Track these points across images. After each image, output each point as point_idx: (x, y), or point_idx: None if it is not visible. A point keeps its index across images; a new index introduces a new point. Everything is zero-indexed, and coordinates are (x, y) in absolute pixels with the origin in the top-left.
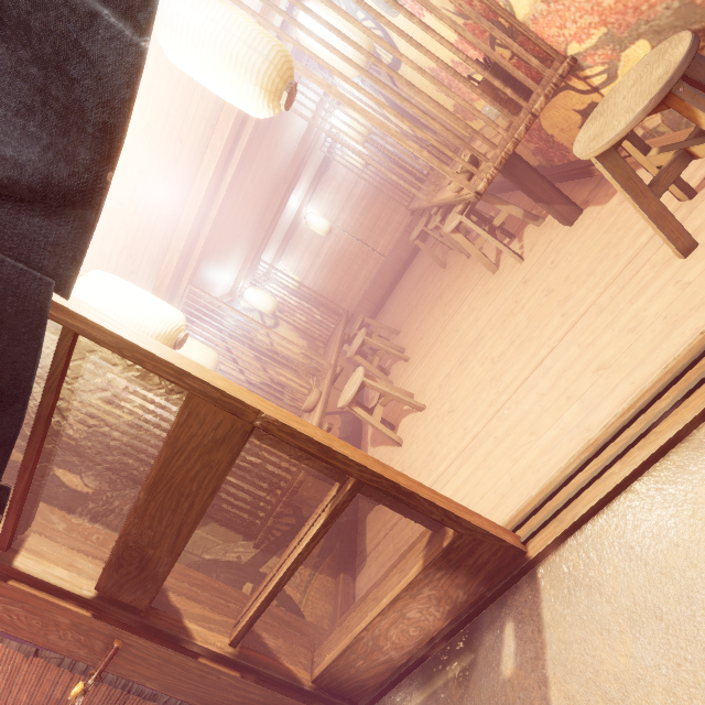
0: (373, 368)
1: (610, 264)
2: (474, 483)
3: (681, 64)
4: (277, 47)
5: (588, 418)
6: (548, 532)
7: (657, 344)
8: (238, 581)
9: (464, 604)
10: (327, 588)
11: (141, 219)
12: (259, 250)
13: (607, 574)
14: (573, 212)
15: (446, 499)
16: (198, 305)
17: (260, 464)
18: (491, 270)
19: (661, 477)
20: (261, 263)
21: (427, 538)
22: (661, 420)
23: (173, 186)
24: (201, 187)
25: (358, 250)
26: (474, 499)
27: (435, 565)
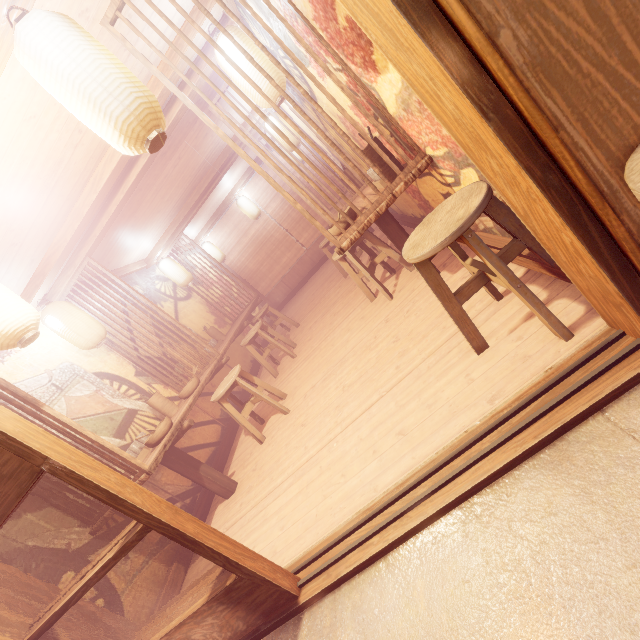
0: (263, 359)
1: (438, 335)
2: (293, 506)
3: (471, 216)
4: (140, 99)
5: (379, 478)
6: (317, 583)
7: (438, 428)
8: (60, 570)
9: (244, 632)
10: (158, 577)
11: (26, 198)
12: (182, 225)
13: (342, 639)
14: None
15: (234, 544)
16: (95, 278)
17: (125, 444)
18: (370, 298)
19: (401, 559)
20: (187, 234)
21: (221, 569)
22: (414, 506)
23: (70, 170)
24: (103, 174)
25: (283, 238)
26: (288, 523)
27: (218, 600)
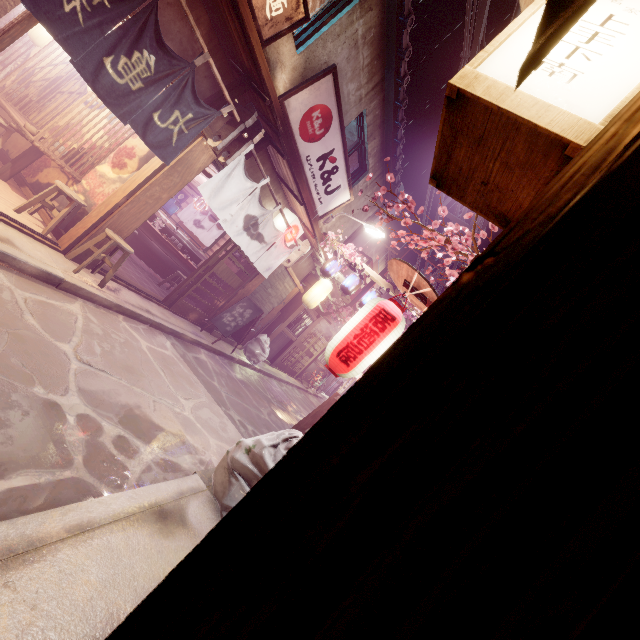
0: None
1: None
2: None
3: (82, 204)
4: None
5: None
6: None
7: None
8: None
9: None
10: None
11: None
12: None
13: None
14: (6, 178)
15: None
16: None
17: None
18: None
19: None
20: None
21: None
22: None
23: None
24: None
25: None
26: None
27: None
